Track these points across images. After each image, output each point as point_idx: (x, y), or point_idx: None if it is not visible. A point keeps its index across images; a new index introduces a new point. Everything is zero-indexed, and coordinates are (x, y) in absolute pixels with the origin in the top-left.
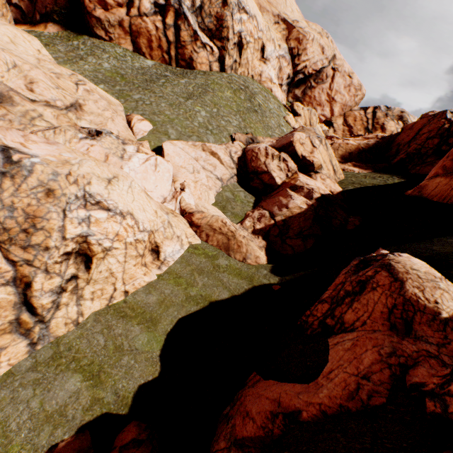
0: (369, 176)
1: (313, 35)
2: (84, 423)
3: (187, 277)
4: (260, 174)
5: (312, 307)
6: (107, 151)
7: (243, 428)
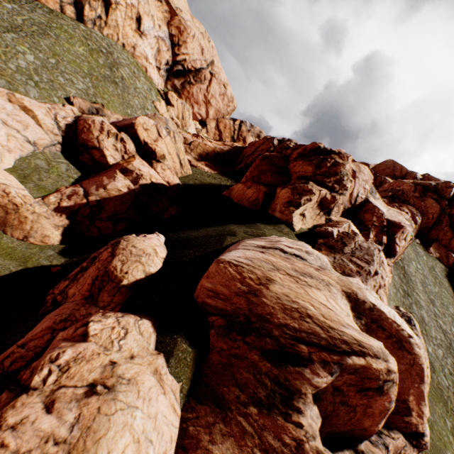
0: (213, 176)
1: (194, 32)
2: None
3: None
4: (91, 149)
5: (57, 285)
6: None
7: None
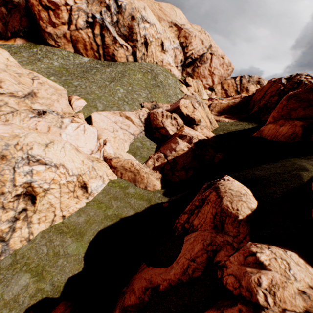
0: (234, 124)
1: (195, 33)
2: (30, 305)
3: (106, 202)
4: (159, 129)
5: (179, 217)
6: (50, 124)
7: (128, 299)
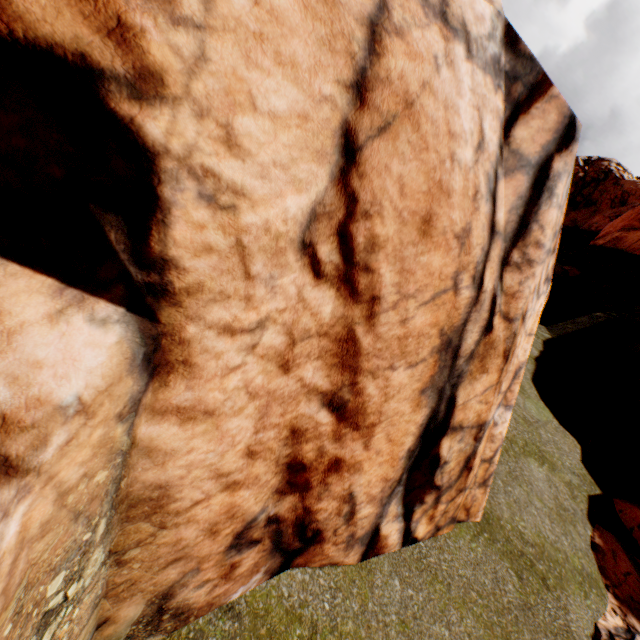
0: None
1: None
2: (585, 513)
3: None
4: None
5: None
6: None
7: None
